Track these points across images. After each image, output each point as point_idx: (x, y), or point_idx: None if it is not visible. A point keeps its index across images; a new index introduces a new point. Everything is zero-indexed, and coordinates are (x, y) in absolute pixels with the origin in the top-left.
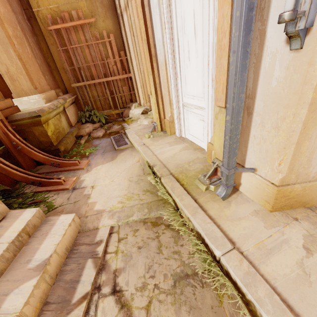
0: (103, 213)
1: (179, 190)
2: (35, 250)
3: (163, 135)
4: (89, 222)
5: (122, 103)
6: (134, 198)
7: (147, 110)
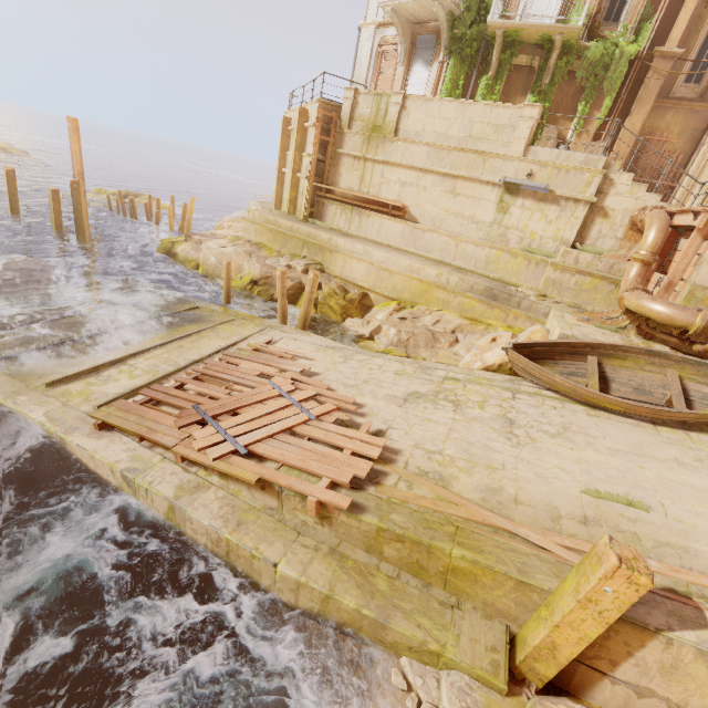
0: None
1: None
2: None
3: None
4: None
5: None
6: None
7: None
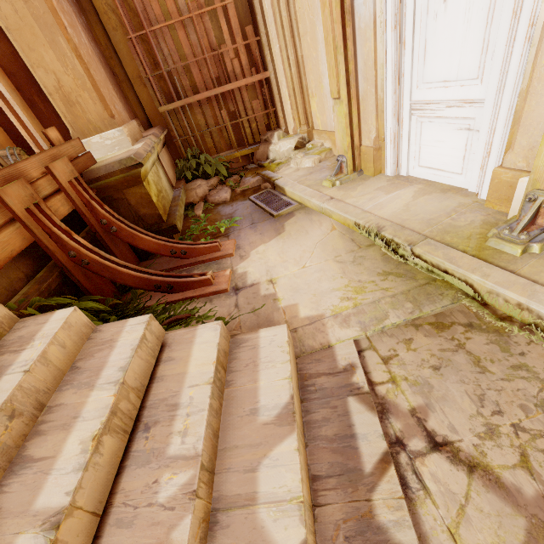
0: (324, 320)
1: (466, 261)
2: (253, 393)
3: (360, 179)
4: (306, 338)
5: (251, 134)
6: (368, 288)
7: (304, 140)
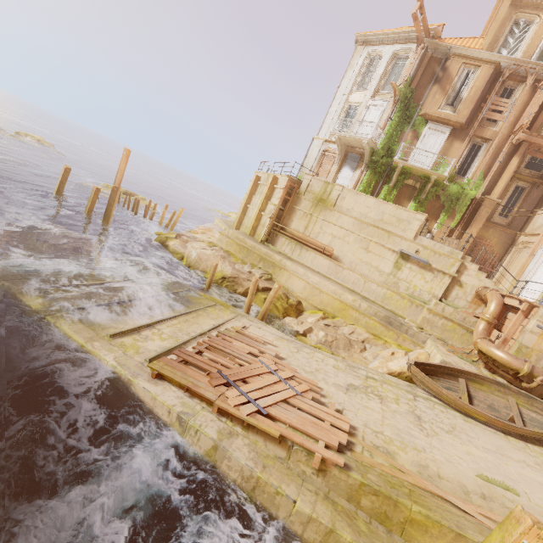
0: None
1: None
2: None
3: None
4: None
5: None
6: None
7: None
